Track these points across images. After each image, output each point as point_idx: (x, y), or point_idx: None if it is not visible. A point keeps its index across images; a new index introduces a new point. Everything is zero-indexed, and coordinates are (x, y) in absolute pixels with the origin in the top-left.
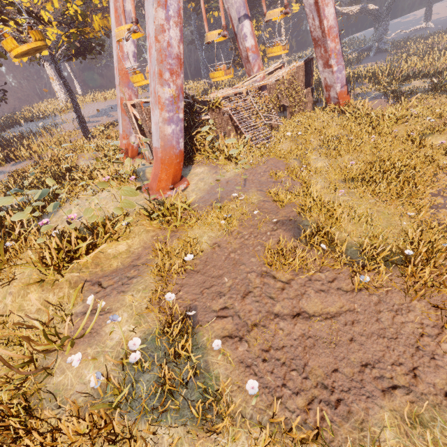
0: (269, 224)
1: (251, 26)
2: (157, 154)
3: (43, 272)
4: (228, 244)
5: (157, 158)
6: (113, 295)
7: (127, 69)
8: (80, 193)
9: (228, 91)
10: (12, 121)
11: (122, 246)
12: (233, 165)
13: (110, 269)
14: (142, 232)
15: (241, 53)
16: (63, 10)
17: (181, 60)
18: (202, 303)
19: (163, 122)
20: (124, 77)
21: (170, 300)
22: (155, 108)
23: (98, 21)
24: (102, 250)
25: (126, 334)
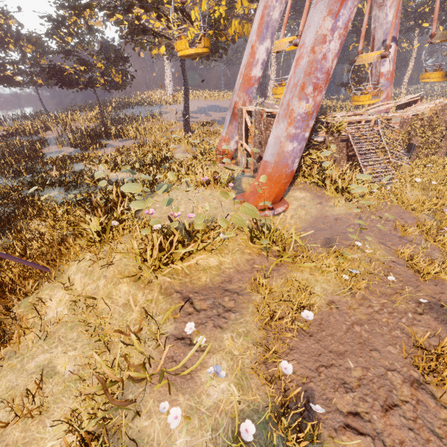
0: (408, 300)
1: (394, 50)
2: (266, 168)
3: (142, 268)
4: (349, 309)
5: (264, 172)
6: (209, 327)
7: (252, 75)
8: (174, 185)
9: (355, 117)
10: (128, 103)
11: (213, 260)
12: (344, 200)
13: (199, 284)
14: (236, 251)
15: (370, 77)
16: (210, 12)
17: (329, 75)
18: (320, 388)
19: (286, 137)
20: (246, 82)
21: (286, 373)
22: (282, 121)
23: (236, 26)
24: (193, 258)
25: (226, 397)
